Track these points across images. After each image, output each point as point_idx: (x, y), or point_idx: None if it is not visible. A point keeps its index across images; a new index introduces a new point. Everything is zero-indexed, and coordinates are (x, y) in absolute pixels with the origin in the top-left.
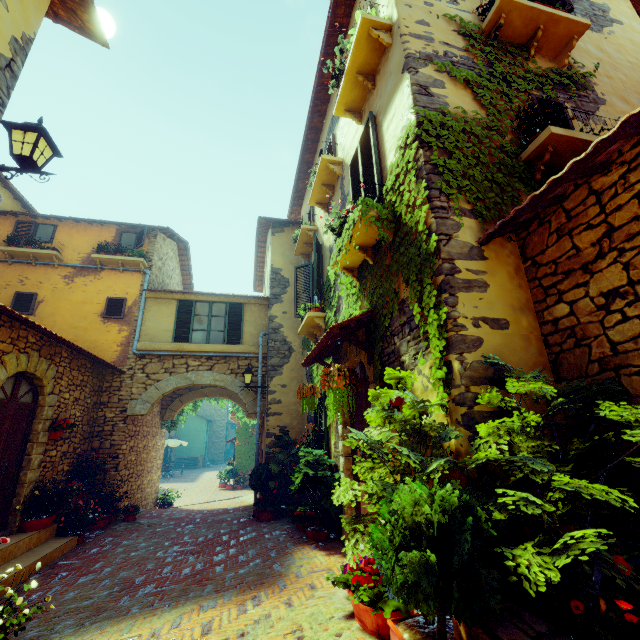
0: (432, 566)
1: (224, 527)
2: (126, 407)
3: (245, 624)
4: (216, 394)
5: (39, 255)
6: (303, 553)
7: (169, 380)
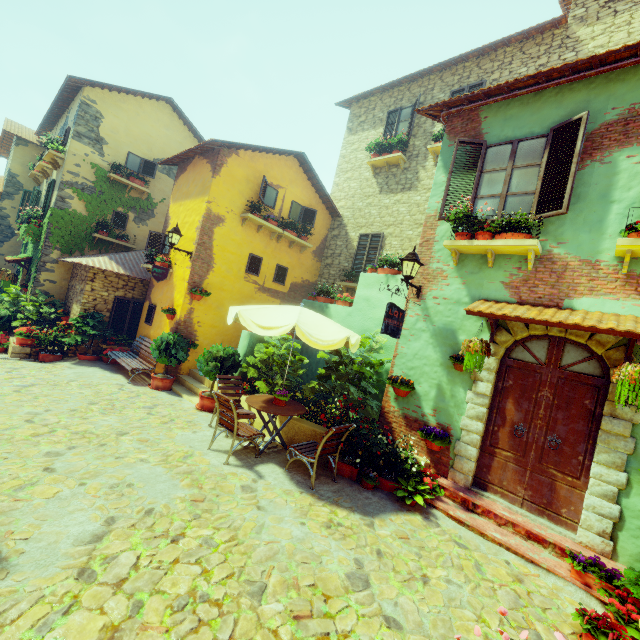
0: None
1: None
2: None
3: None
4: None
5: None
6: None
7: None
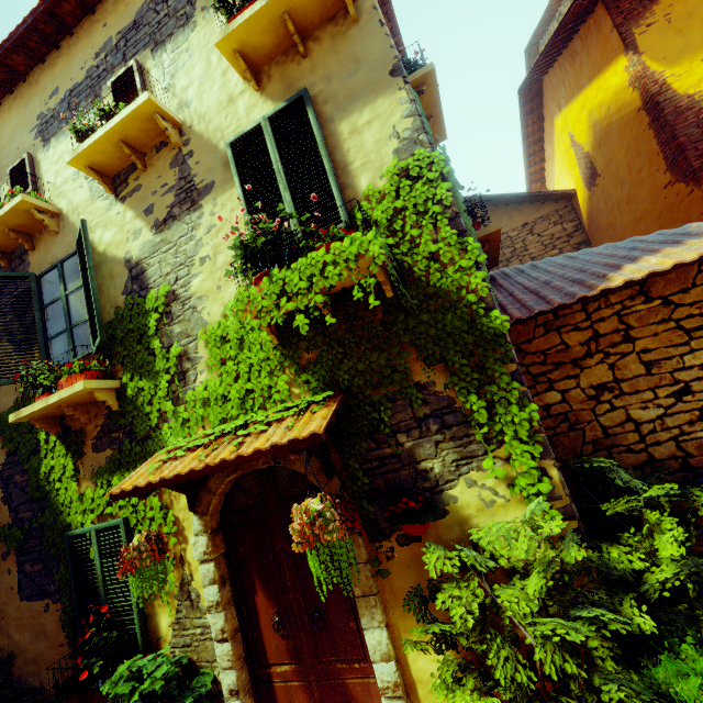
0: None
1: None
2: None
3: None
4: None
5: None
6: None
7: None
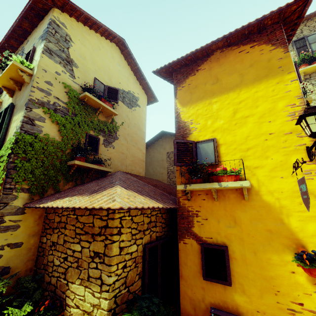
0: None
1: None
2: None
3: None
4: None
5: None
6: None
7: None
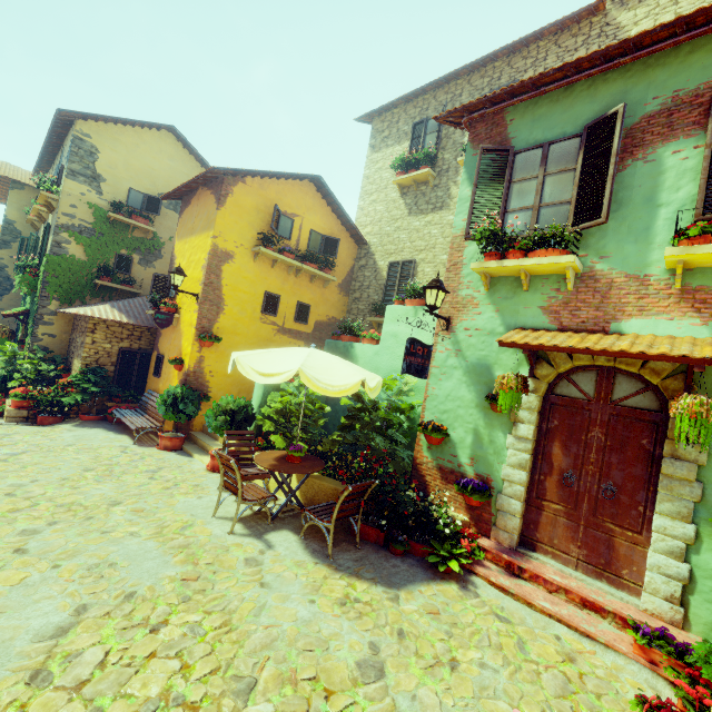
0: None
1: None
2: None
3: None
4: None
5: None
6: None
7: None
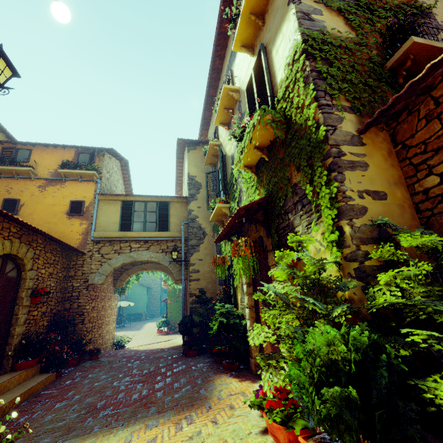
0: (353, 400)
1: (162, 362)
2: (88, 279)
3: (182, 440)
4: (152, 268)
5: (19, 171)
6: (221, 380)
7: (118, 258)
